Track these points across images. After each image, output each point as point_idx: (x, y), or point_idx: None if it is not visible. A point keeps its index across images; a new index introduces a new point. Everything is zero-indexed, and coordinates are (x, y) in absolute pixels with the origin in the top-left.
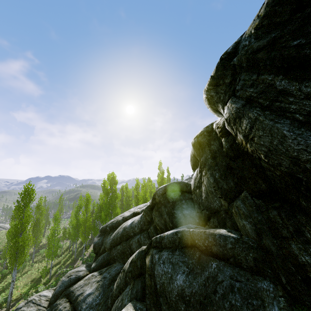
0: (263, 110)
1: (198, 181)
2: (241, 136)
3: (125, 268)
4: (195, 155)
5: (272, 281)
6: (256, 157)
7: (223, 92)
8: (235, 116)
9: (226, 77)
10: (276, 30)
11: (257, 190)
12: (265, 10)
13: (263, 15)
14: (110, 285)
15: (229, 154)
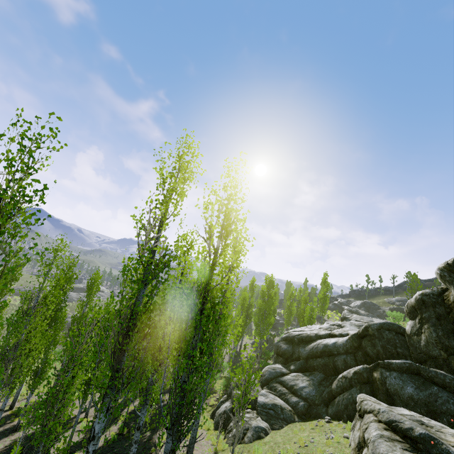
0: None
1: (417, 329)
2: None
3: (347, 376)
4: (414, 307)
5: None
6: None
7: None
8: None
9: None
10: None
11: None
12: None
13: None
14: (319, 386)
15: None
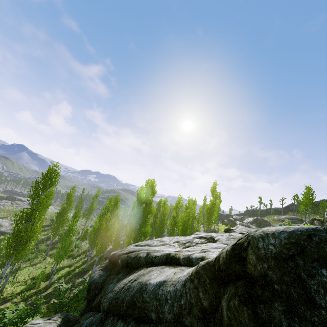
0: None
1: None
2: None
3: None
4: None
5: None
6: None
7: None
8: None
9: None
10: None
11: None
12: None
13: None
14: None
15: None
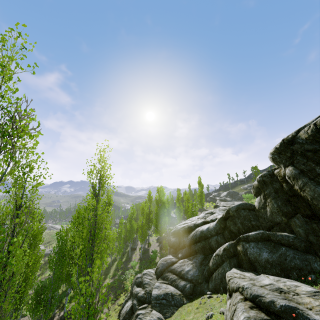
0: (310, 179)
1: (263, 204)
2: (297, 187)
3: (219, 253)
4: (258, 187)
5: (313, 255)
6: (305, 199)
7: (284, 159)
8: (294, 176)
9: (286, 152)
10: (316, 144)
11: (305, 214)
12: (311, 133)
13: (310, 135)
14: (200, 266)
15: (288, 193)
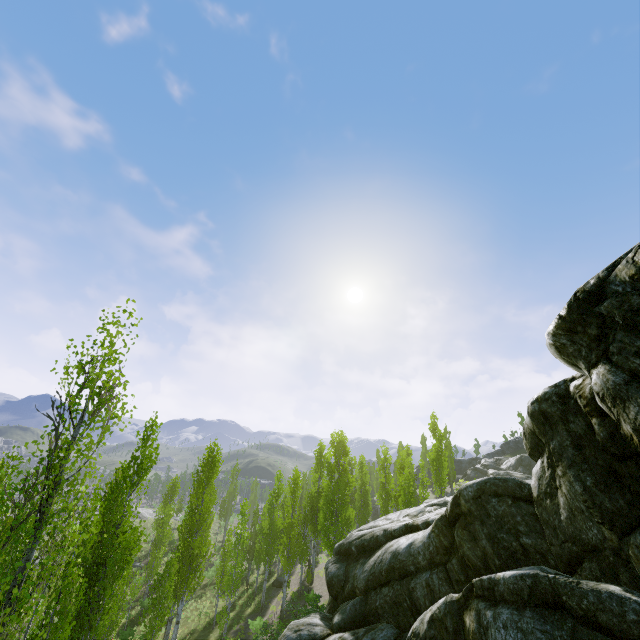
0: None
1: (548, 483)
2: (629, 428)
3: (419, 630)
4: (534, 432)
5: None
6: None
7: (586, 345)
8: (614, 394)
9: (588, 326)
10: None
11: None
12: None
13: None
14: None
15: (608, 448)
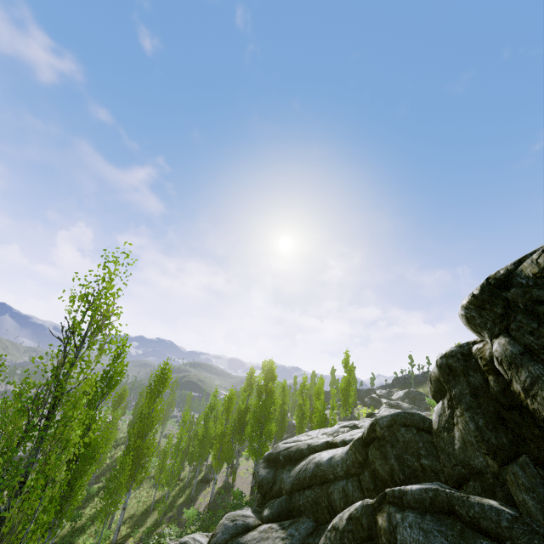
0: None
1: (447, 419)
2: (519, 387)
3: (338, 525)
4: (439, 380)
5: None
6: (539, 417)
7: (491, 320)
8: (510, 360)
9: (495, 305)
10: None
11: (541, 458)
12: None
13: (543, 267)
14: None
15: (499, 400)
